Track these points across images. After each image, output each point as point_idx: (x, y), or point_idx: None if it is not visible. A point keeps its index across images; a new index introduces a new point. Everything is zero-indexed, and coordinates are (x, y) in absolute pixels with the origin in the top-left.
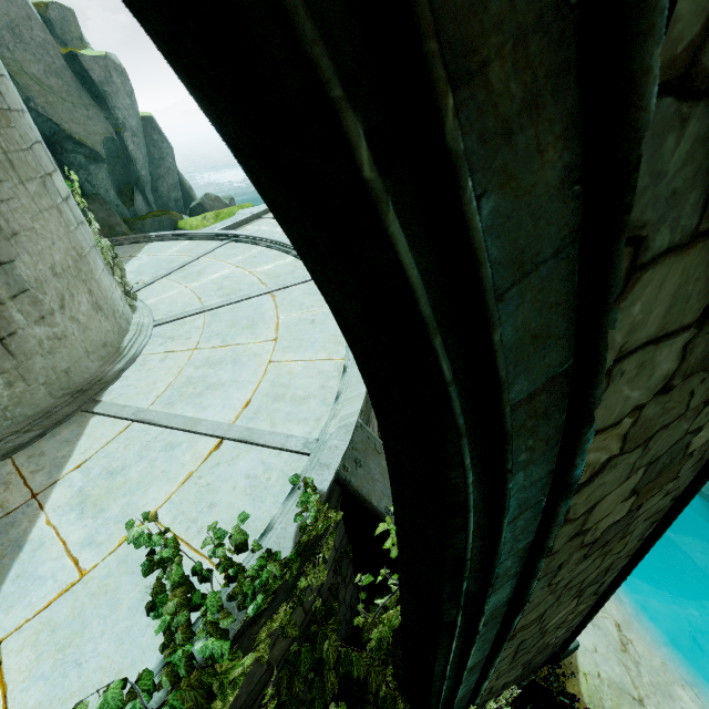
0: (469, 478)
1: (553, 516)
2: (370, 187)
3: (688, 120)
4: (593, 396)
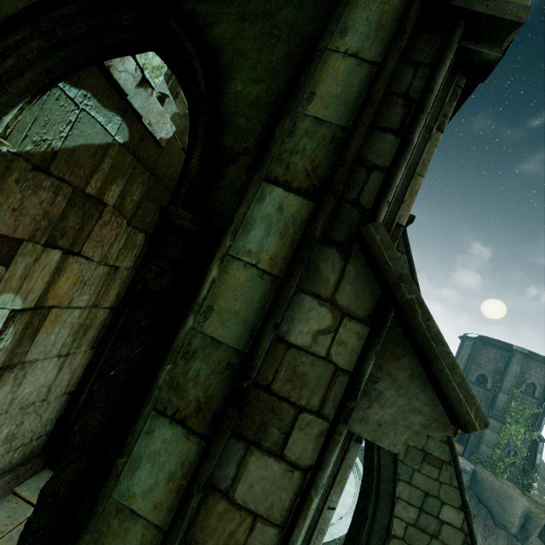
0: (371, 505)
1: (384, 544)
2: (375, 450)
3: (404, 466)
4: (394, 501)
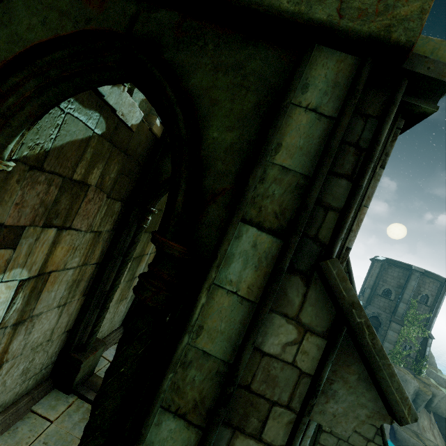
0: None
1: (316, 437)
2: None
3: None
4: None
